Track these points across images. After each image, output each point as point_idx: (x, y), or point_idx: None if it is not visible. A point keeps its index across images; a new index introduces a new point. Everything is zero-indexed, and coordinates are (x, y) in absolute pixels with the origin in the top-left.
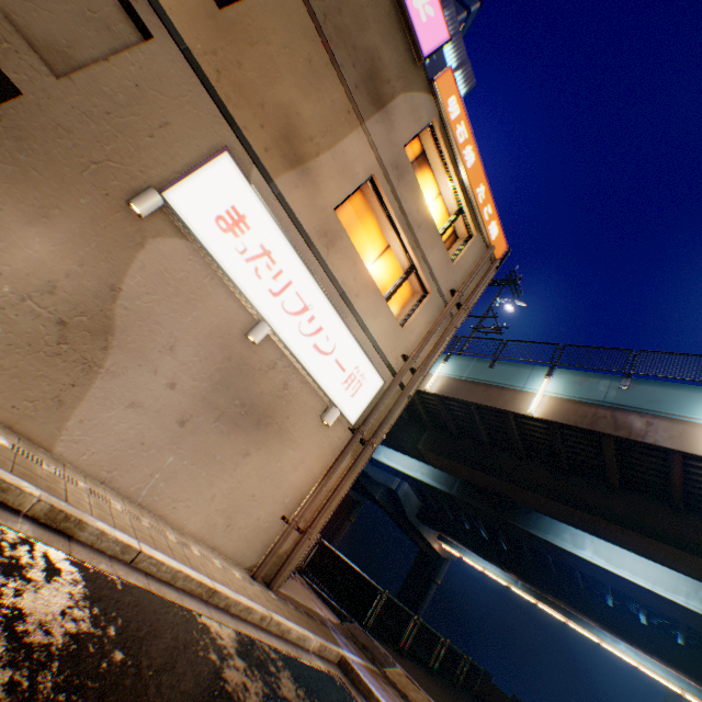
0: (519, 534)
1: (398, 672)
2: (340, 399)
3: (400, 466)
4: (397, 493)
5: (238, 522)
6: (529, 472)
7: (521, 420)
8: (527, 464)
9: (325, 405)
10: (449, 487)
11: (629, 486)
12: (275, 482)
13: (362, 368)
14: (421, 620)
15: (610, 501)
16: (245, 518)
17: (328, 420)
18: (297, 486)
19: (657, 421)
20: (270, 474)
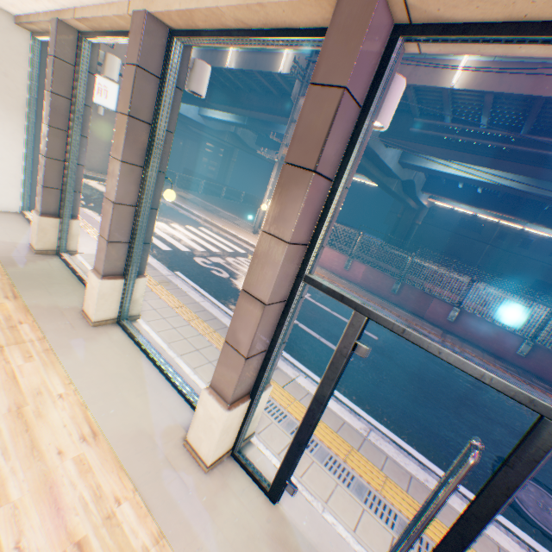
0: (277, 137)
1: (180, 193)
2: (100, 103)
3: (218, 117)
4: (235, 135)
5: (92, 161)
6: (250, 101)
7: (230, 72)
8: (249, 97)
9: (96, 107)
10: (242, 122)
11: (283, 95)
12: (96, 144)
13: (101, 83)
14: (206, 182)
15: (276, 106)
16: (93, 159)
17: (99, 114)
18: (107, 144)
19: (267, 57)
20: (92, 142)
